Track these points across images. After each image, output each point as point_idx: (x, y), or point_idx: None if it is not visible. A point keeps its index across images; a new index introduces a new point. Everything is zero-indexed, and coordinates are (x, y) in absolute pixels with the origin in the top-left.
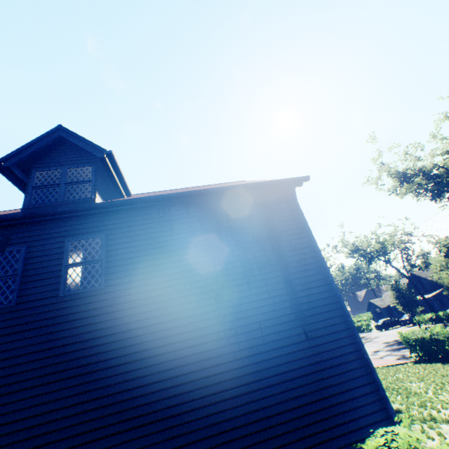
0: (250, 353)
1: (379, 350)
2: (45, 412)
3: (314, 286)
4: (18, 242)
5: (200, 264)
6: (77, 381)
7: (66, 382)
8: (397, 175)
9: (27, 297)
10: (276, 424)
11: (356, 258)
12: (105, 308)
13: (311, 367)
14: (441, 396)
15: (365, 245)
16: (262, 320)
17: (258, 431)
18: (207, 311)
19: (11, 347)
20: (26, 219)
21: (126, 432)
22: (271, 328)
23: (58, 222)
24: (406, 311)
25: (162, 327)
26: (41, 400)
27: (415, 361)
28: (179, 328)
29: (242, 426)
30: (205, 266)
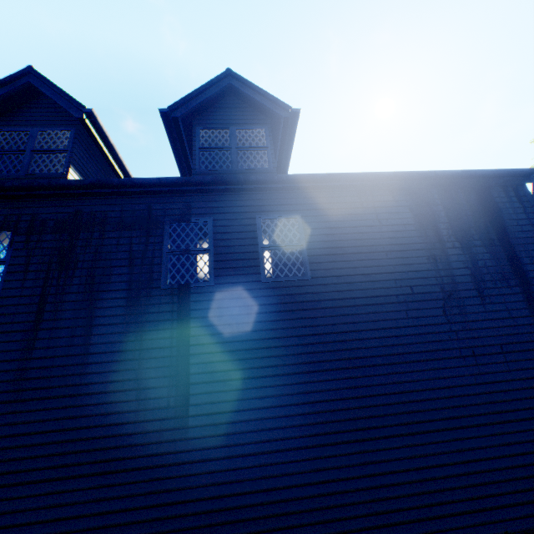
0: (493, 380)
1: None
2: (269, 406)
3: None
4: (201, 212)
5: (418, 265)
6: (297, 379)
7: (286, 378)
8: None
9: (224, 277)
10: (533, 463)
11: None
12: (314, 302)
13: None
14: None
15: None
16: (504, 344)
17: (513, 467)
18: (435, 323)
19: (218, 331)
20: (212, 185)
21: (361, 442)
22: (516, 354)
23: (242, 194)
24: None
25: (384, 334)
26: (262, 393)
27: None
28: (405, 338)
29: (493, 459)
30: (425, 270)
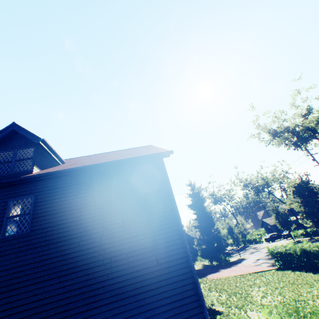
0: (118, 275)
1: (260, 258)
2: None
3: (168, 227)
4: None
5: (94, 213)
6: (4, 295)
7: None
8: (270, 132)
9: None
10: None
11: (248, 190)
12: (28, 246)
13: (157, 284)
14: (265, 298)
15: (254, 181)
16: (129, 252)
17: None
18: (94, 246)
19: None
20: None
21: None
22: (135, 257)
23: (6, 188)
24: (283, 228)
25: (63, 258)
26: None
27: (278, 268)
28: (74, 258)
29: None
30: (97, 215)
